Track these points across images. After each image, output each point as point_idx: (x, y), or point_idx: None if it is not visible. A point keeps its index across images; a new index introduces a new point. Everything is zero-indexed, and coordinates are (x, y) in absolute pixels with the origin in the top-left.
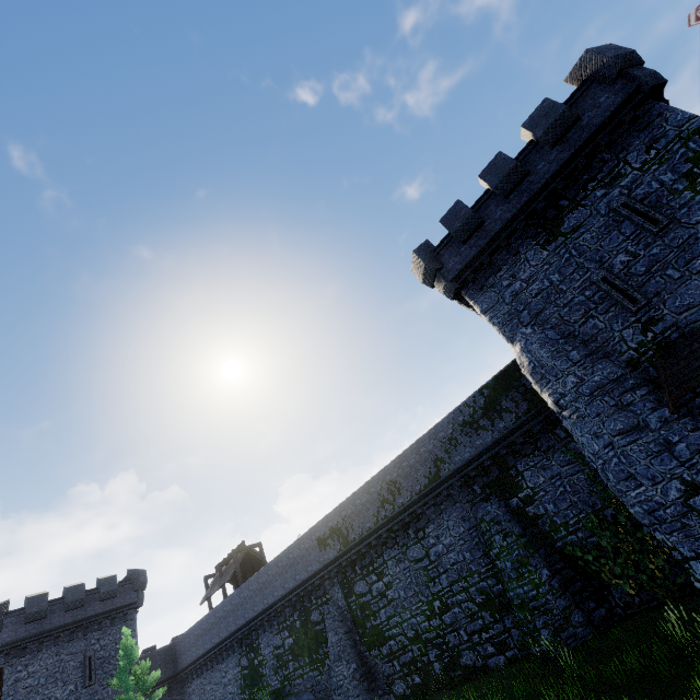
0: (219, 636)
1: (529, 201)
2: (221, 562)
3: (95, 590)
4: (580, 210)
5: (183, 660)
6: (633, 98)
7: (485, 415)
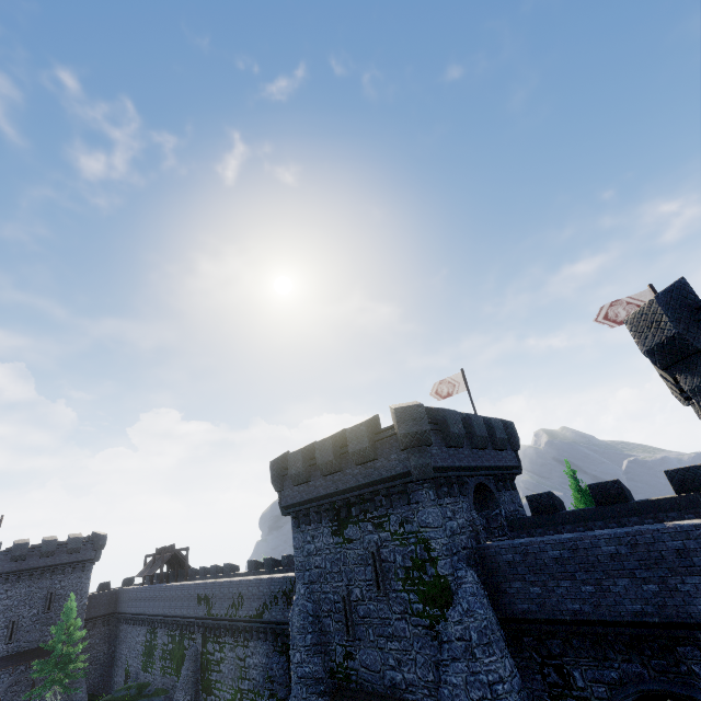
0: (139, 609)
1: (334, 493)
2: (156, 552)
3: (65, 544)
4: (357, 528)
5: (120, 606)
6: (406, 476)
7: None
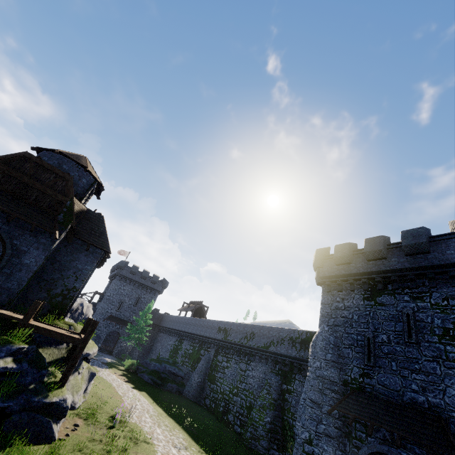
0: (175, 326)
1: (374, 272)
2: (191, 302)
3: (151, 277)
4: (391, 297)
5: (163, 323)
6: None
7: (300, 343)
